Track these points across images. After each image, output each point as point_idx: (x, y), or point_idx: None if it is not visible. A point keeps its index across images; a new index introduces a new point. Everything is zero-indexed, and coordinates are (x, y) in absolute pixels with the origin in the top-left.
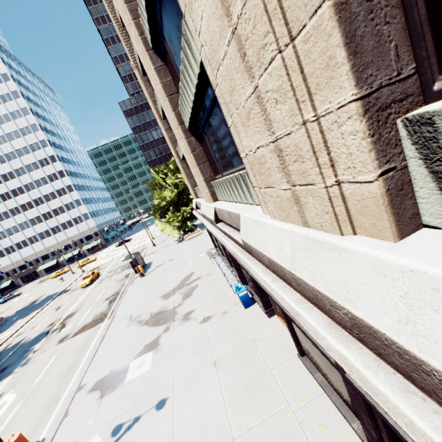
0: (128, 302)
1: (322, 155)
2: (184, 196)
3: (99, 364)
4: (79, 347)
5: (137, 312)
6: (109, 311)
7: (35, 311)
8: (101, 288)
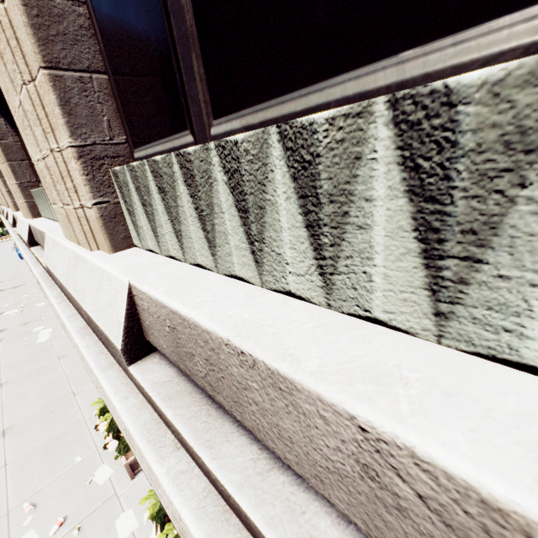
0: None
1: (3, 198)
2: None
3: None
4: None
5: None
6: None
7: None
8: None
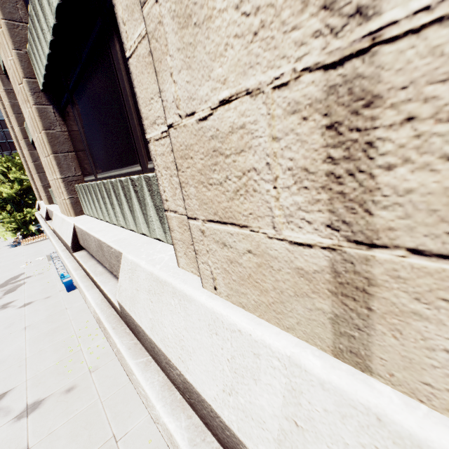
0: None
1: (60, 189)
2: (30, 196)
3: None
4: None
5: None
6: None
7: None
8: None
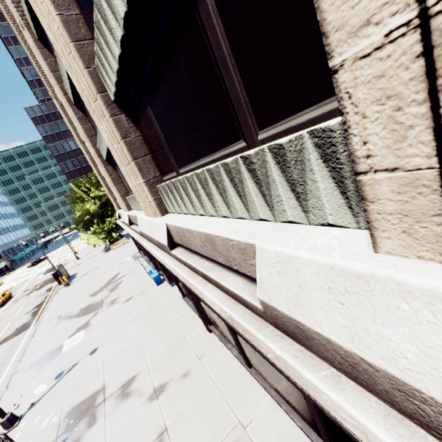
0: (54, 308)
1: (144, 193)
2: (108, 208)
3: (33, 353)
4: (5, 352)
5: (65, 312)
6: (33, 320)
7: None
8: (18, 306)
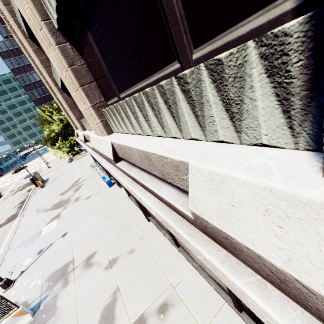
0: (34, 204)
1: (92, 116)
2: (69, 128)
3: (20, 236)
4: (0, 235)
5: (42, 206)
6: (19, 212)
7: None
8: (7, 202)
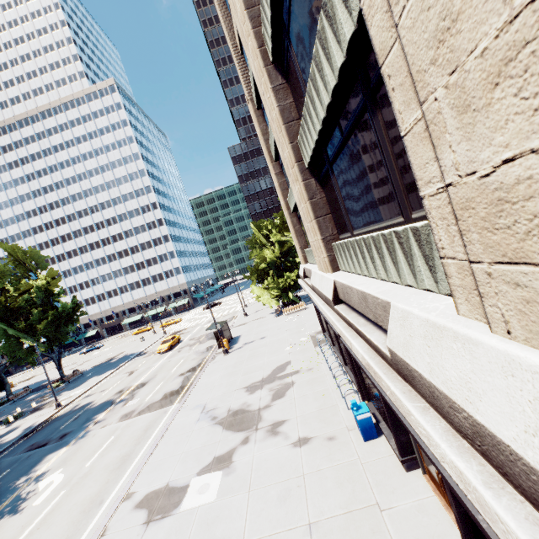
0: (204, 385)
1: None
2: (288, 258)
3: (156, 467)
4: (140, 432)
5: (212, 402)
6: (181, 392)
7: (109, 371)
8: (179, 358)
